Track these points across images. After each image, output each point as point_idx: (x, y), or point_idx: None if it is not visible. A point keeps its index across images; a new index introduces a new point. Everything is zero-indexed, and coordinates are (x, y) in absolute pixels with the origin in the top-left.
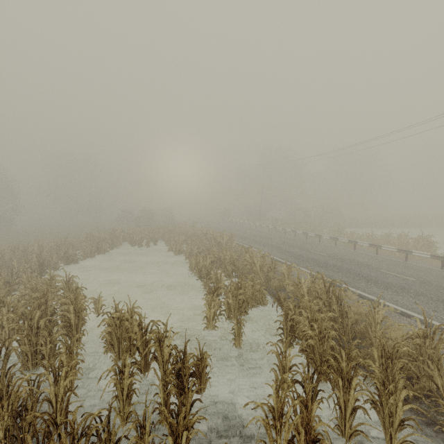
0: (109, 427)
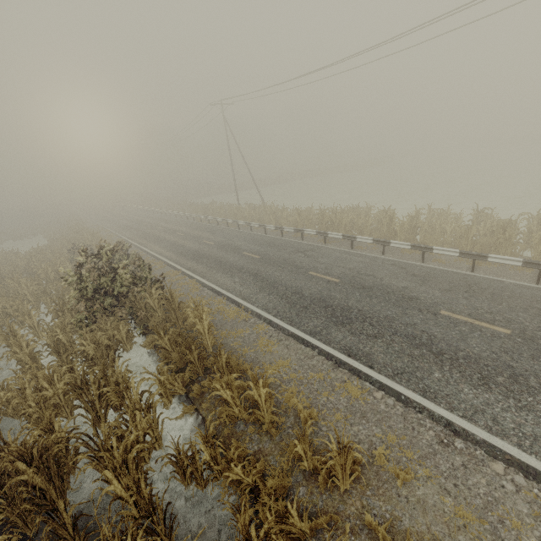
0: None
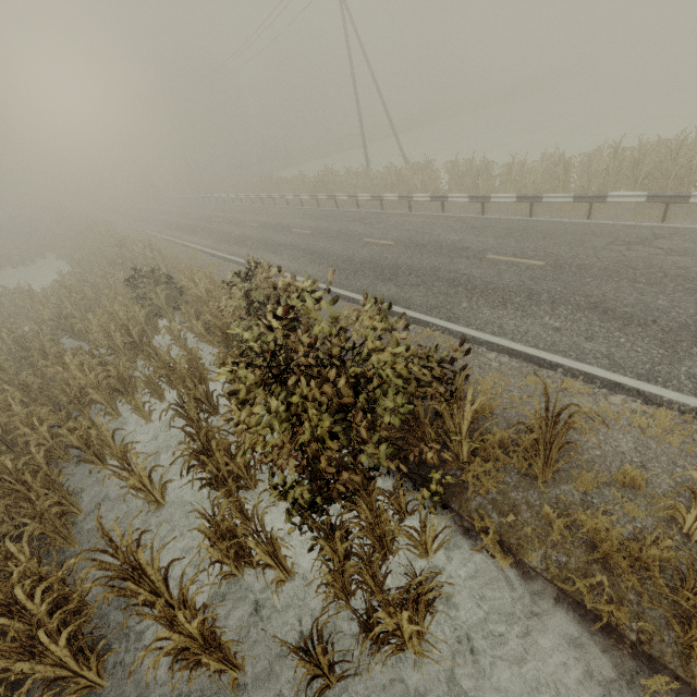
0: (3, 313)
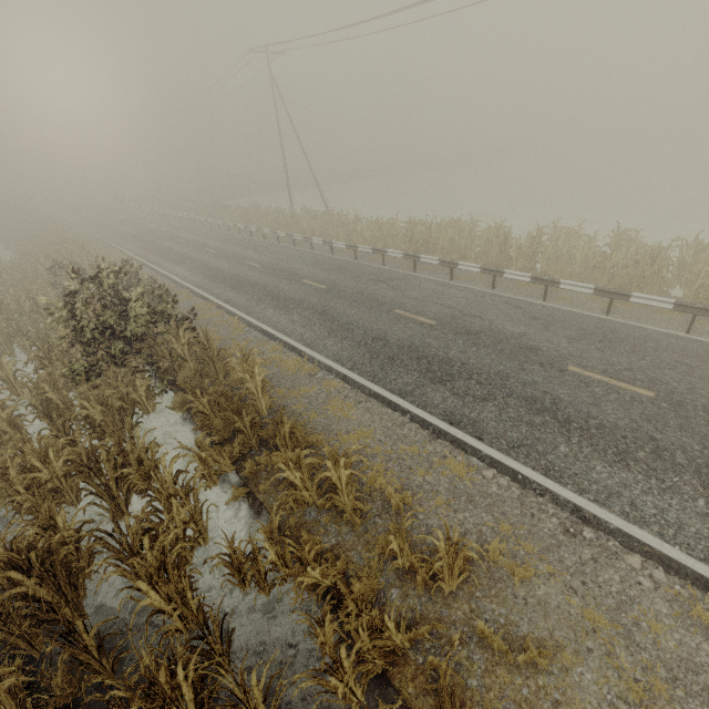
0: None
